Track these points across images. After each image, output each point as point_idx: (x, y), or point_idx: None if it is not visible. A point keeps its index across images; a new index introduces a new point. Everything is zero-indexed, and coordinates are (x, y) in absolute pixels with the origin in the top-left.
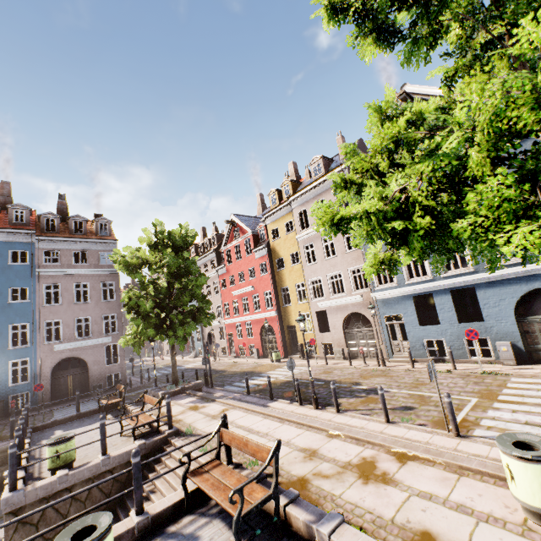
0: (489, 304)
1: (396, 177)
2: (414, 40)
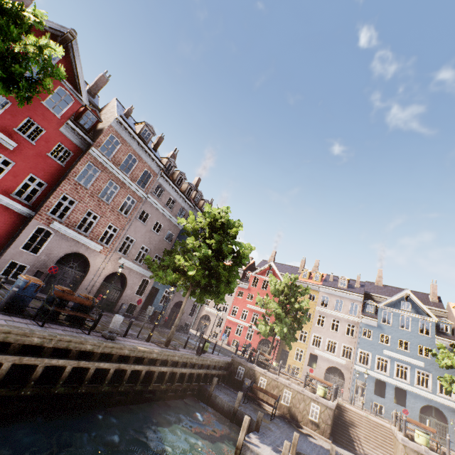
0: (410, 401)
1: None
2: None
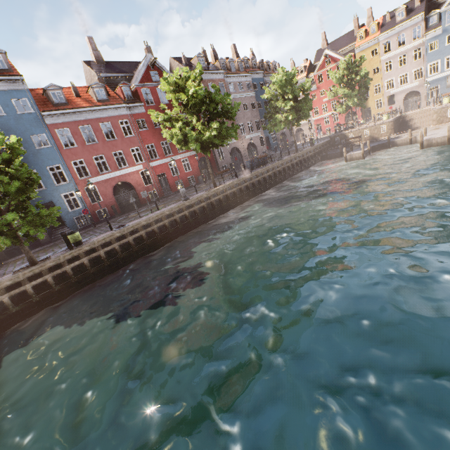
0: None
1: None
2: None
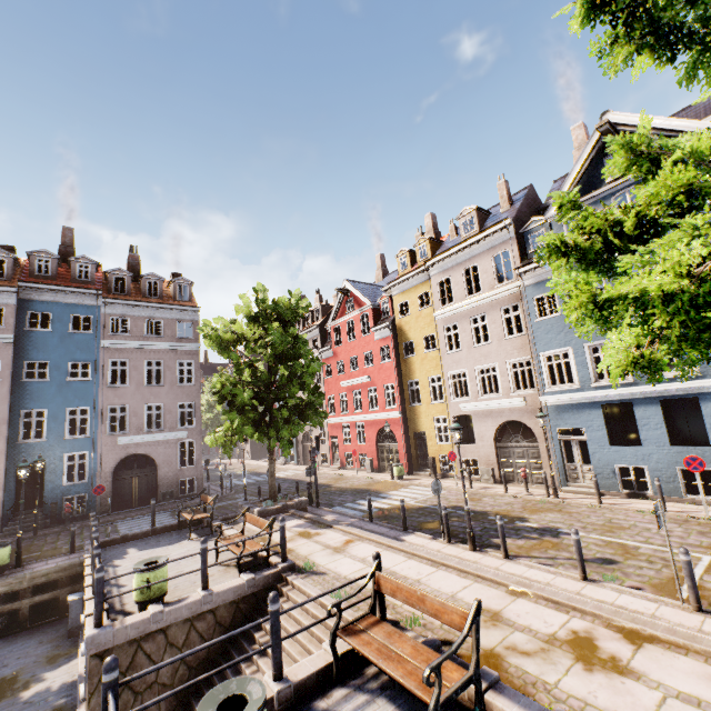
0: None
1: (681, 243)
2: (706, 48)
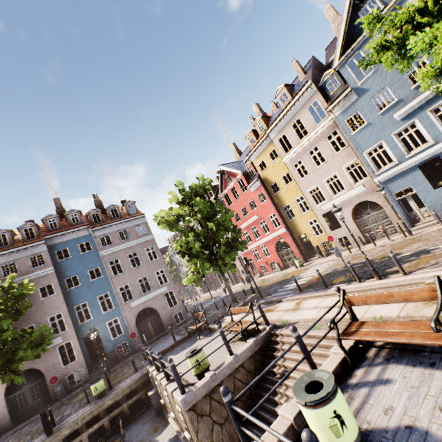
0: None
1: None
2: None
